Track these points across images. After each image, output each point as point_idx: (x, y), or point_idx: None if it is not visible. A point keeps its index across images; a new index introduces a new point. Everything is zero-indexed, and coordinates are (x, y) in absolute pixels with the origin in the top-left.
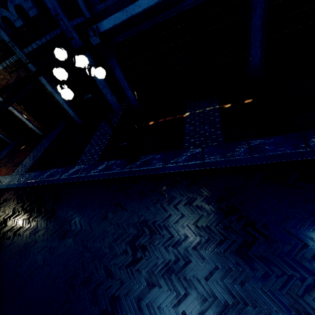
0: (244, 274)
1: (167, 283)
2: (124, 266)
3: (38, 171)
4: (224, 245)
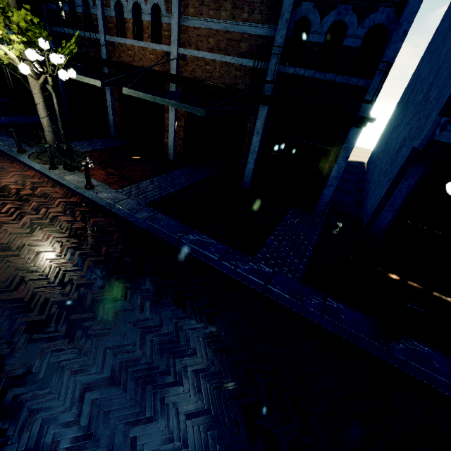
0: None
1: None
2: None
3: (174, 218)
4: None
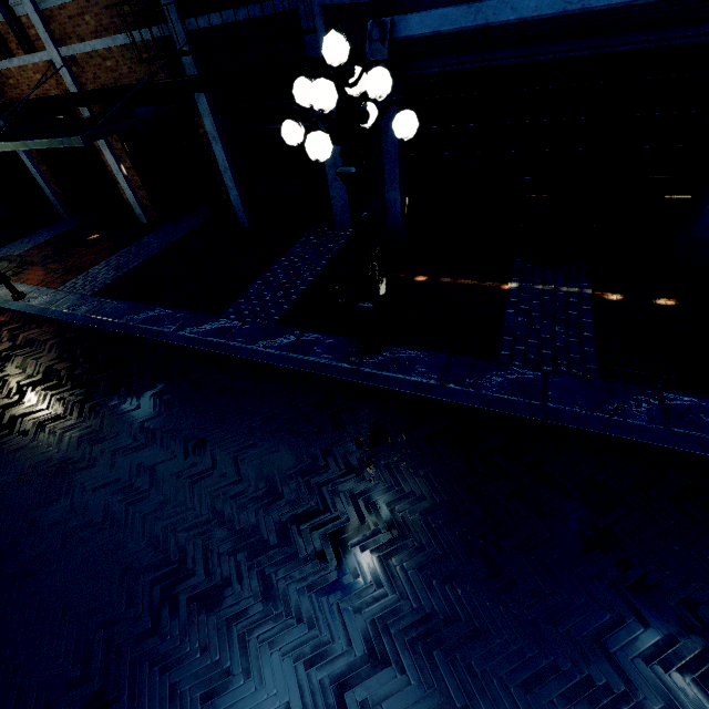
0: (625, 706)
1: (420, 666)
2: (312, 589)
3: (125, 300)
4: (578, 617)
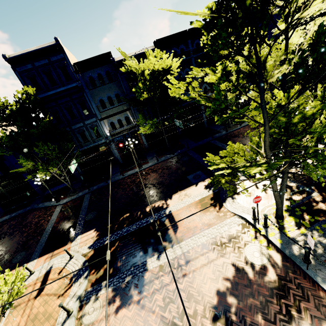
0: None
1: None
2: None
3: None
4: None
